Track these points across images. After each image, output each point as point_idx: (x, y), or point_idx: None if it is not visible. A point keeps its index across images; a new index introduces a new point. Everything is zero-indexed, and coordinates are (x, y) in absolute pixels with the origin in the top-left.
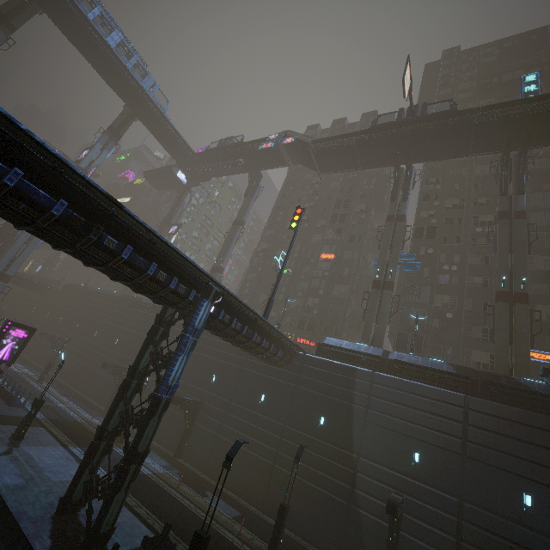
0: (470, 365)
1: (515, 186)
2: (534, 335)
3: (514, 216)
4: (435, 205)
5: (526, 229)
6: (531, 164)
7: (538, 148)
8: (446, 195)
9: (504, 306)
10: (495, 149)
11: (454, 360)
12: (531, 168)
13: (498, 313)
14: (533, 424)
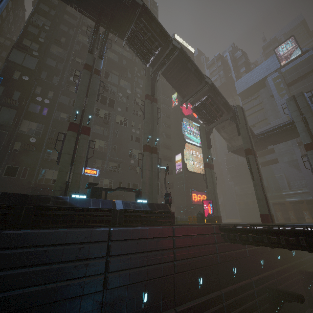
0: (43, 182)
1: (99, 52)
2: (88, 158)
3: (94, 71)
4: (40, 41)
5: (99, 84)
6: (110, 54)
7: (115, 35)
8: (53, 41)
9: (73, 135)
10: (92, 14)
11: (28, 179)
12: (109, 56)
13: (67, 140)
14: (66, 242)
